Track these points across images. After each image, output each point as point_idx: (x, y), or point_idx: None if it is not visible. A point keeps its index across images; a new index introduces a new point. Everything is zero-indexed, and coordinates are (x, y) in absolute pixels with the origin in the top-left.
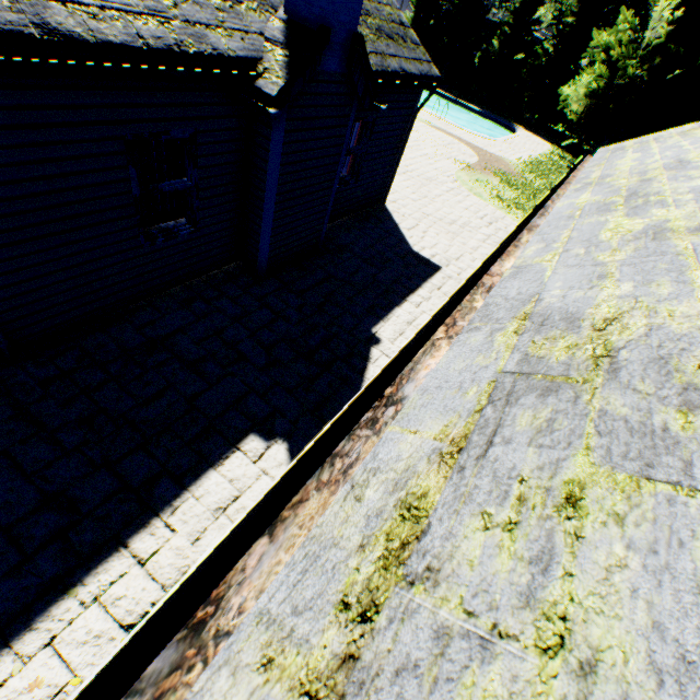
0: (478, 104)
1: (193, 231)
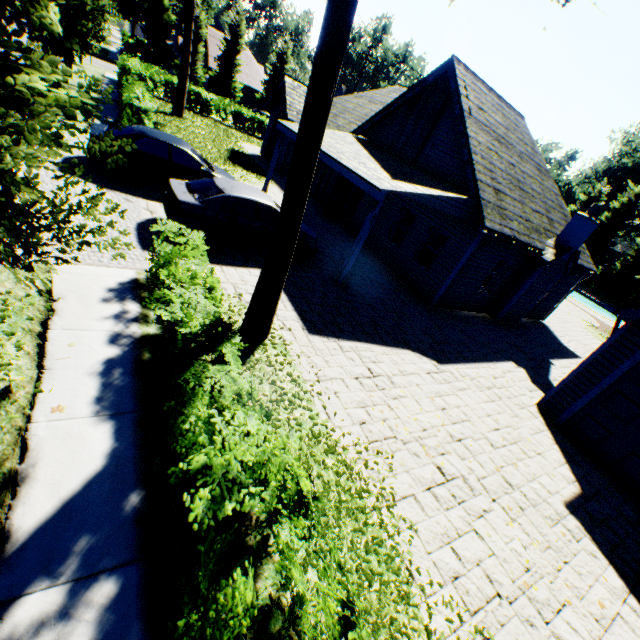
0: (596, 297)
1: (487, 294)
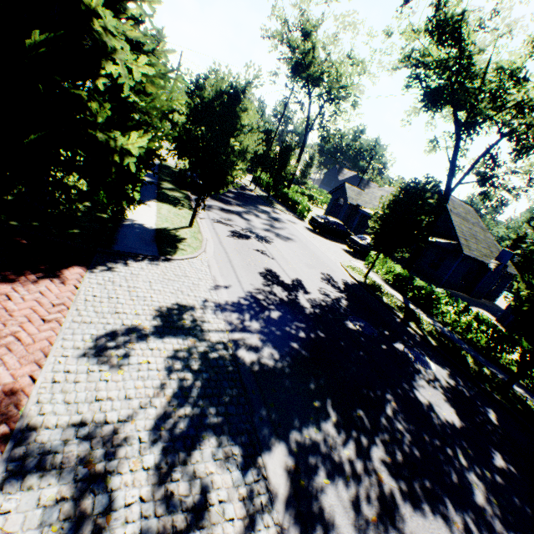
0: None
1: (464, 283)
